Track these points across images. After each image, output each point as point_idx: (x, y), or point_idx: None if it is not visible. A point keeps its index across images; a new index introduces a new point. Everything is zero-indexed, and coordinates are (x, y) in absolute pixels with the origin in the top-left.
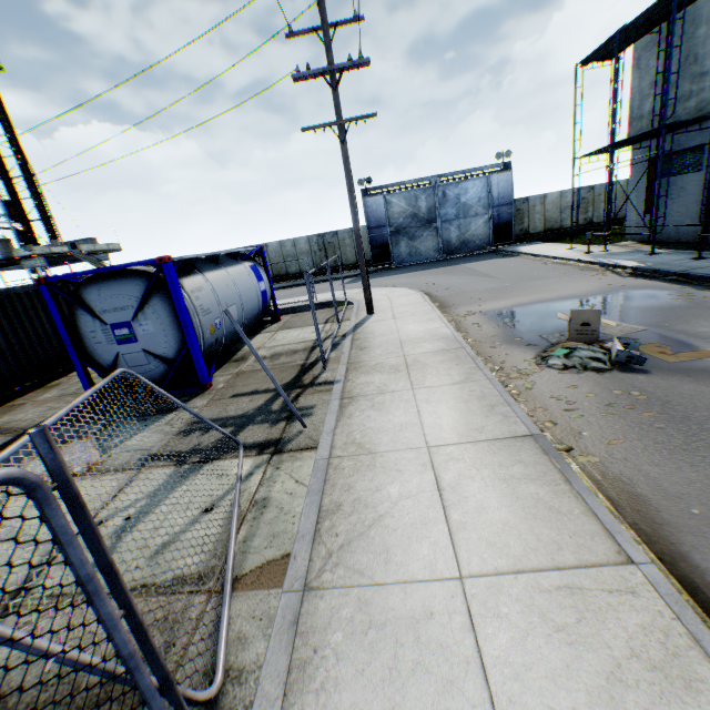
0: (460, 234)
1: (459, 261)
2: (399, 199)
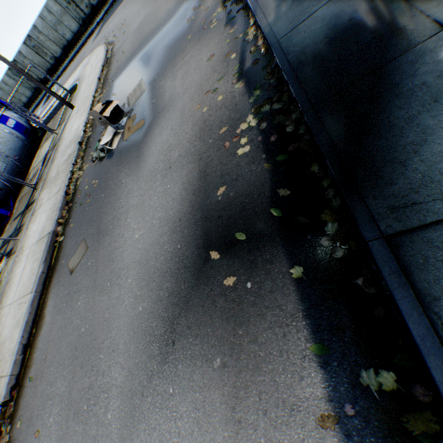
0: None
1: None
2: None
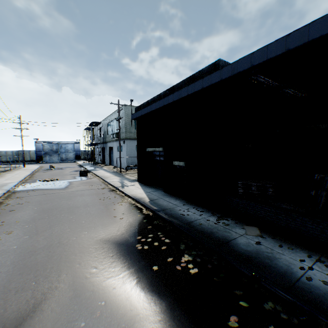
0: (66, 156)
1: (62, 162)
2: (48, 145)
